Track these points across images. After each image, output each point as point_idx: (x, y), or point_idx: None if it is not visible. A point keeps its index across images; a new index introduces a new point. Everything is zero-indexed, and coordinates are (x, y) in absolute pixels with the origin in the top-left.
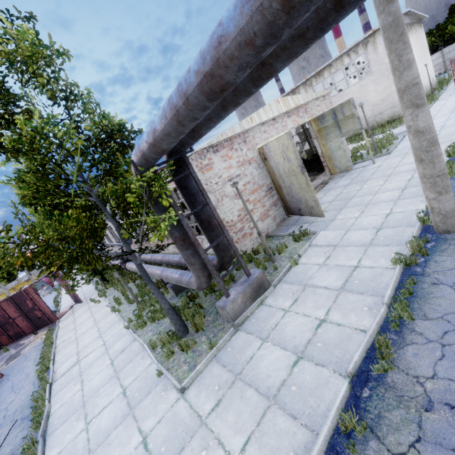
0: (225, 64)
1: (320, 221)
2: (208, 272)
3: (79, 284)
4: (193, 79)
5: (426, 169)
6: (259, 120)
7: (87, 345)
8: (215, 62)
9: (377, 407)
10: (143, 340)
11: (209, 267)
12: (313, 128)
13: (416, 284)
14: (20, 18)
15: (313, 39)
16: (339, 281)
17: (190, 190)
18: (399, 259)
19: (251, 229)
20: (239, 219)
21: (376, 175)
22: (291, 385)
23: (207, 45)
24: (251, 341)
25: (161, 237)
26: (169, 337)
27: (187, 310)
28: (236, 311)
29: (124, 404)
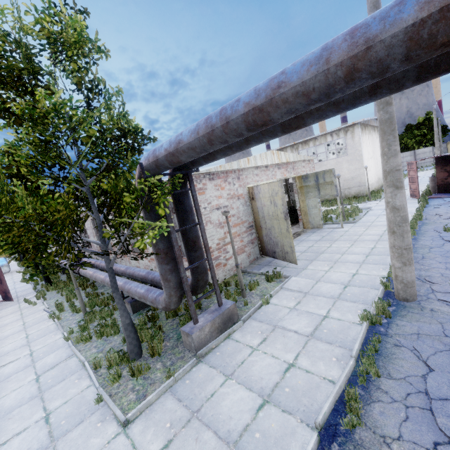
0: (277, 104)
1: (292, 267)
2: (181, 293)
3: (12, 280)
4: (241, 108)
5: (396, 240)
6: (254, 163)
7: (8, 352)
8: (268, 100)
9: None
10: (83, 356)
11: (185, 287)
12: (297, 184)
13: (381, 342)
14: (73, 9)
15: (344, 110)
16: (309, 328)
17: (185, 207)
18: (367, 316)
19: (226, 260)
20: (218, 247)
21: (344, 238)
22: (254, 431)
23: (265, 85)
24: (213, 376)
25: (144, 245)
26: (119, 357)
27: (145, 330)
28: (201, 340)
29: (43, 433)
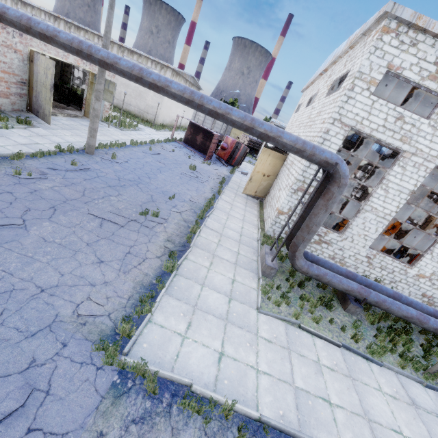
0: (4, 19)
1: (46, 126)
2: None
3: None
4: None
5: (91, 124)
6: None
7: None
8: (0, 14)
9: (1, 161)
10: None
11: None
12: (90, 78)
13: (56, 155)
14: None
15: None
16: (25, 143)
17: None
18: (59, 147)
19: None
20: None
21: (101, 131)
22: None
23: (0, 7)
24: None
25: None
26: None
27: None
28: None
29: None
